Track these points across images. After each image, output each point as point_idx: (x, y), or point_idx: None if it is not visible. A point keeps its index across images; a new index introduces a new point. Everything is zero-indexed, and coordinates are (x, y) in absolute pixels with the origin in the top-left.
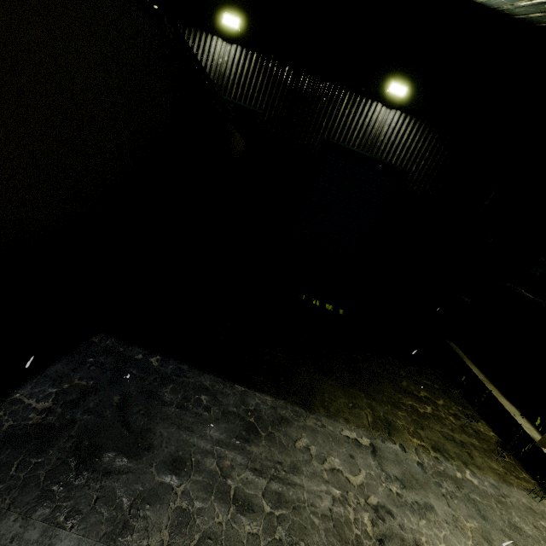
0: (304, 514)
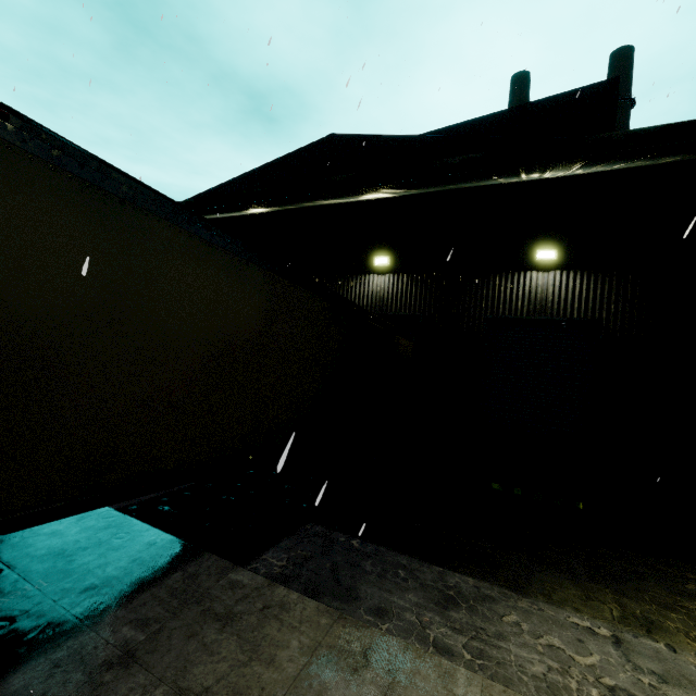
0: (510, 670)
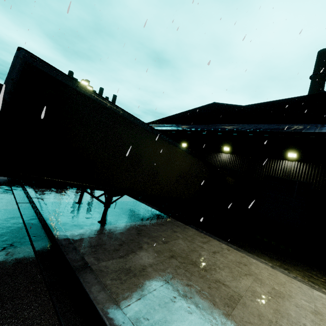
0: None
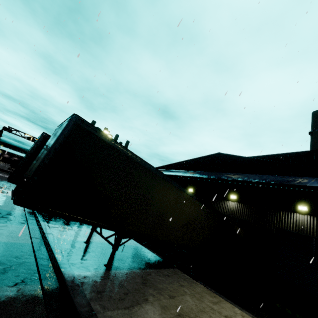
0: None
